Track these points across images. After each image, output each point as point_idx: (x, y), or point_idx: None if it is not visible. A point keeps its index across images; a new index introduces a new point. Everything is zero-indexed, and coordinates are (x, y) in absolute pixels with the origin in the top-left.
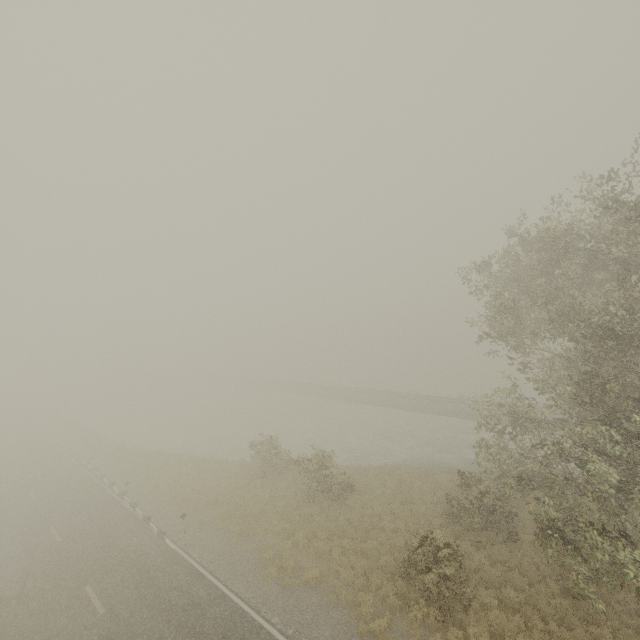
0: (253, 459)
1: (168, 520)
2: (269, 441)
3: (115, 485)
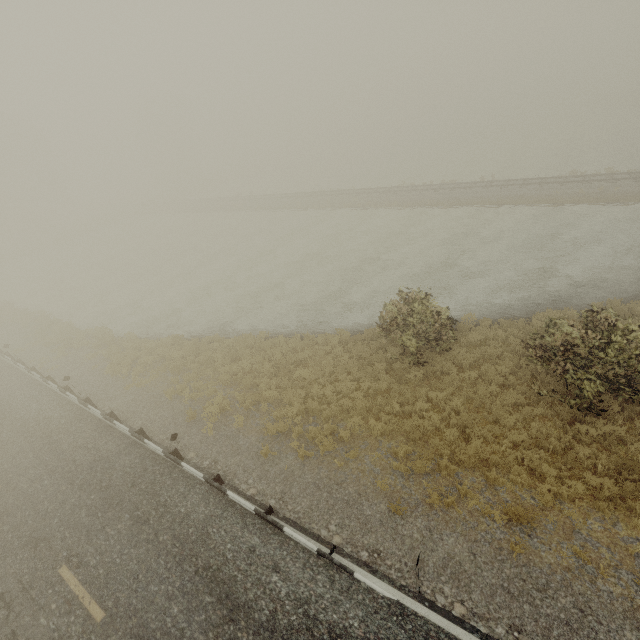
0: (381, 334)
1: (305, 497)
2: (418, 301)
3: (139, 420)
